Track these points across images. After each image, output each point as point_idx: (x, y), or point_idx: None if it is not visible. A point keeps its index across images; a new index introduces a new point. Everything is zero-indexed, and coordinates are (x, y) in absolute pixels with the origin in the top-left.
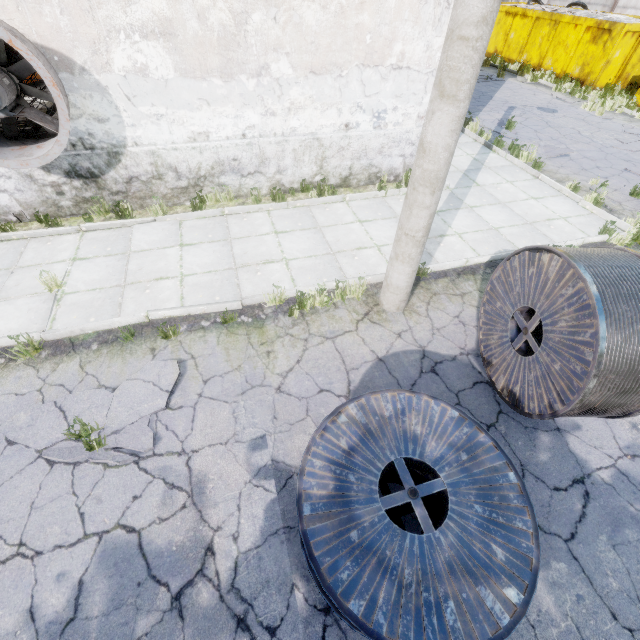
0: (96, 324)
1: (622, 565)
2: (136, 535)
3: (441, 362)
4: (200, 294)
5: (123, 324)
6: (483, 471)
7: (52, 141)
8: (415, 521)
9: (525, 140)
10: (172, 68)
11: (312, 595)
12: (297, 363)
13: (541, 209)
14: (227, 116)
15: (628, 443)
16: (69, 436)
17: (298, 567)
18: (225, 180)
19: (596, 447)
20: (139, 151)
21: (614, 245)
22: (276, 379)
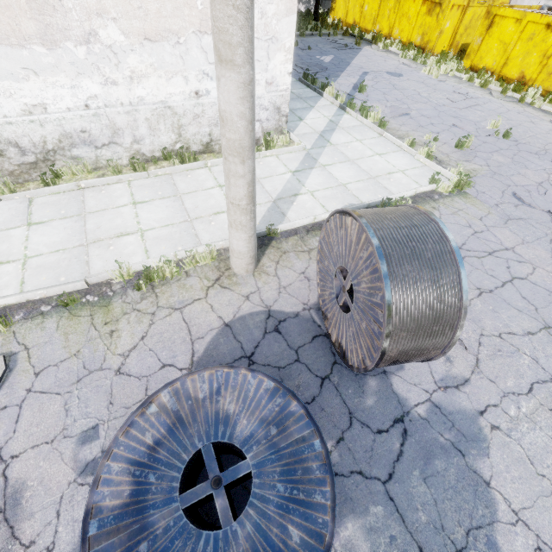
0: None
1: (431, 497)
2: None
3: (285, 320)
4: (43, 276)
5: None
6: (291, 443)
7: None
8: (245, 491)
9: (375, 102)
10: None
11: None
12: (141, 340)
13: (384, 164)
14: (62, 86)
15: (442, 376)
16: None
17: None
18: (78, 153)
19: (415, 384)
20: None
21: (441, 193)
22: (117, 360)
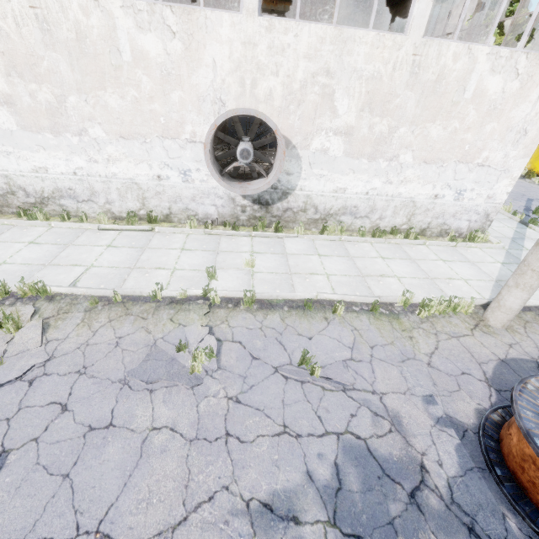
0: (286, 294)
1: None
2: (363, 441)
3: None
4: (344, 288)
5: (301, 298)
6: None
7: (257, 181)
8: None
9: None
10: (342, 151)
11: (523, 527)
12: (436, 349)
13: None
14: (361, 180)
15: None
16: (291, 362)
17: (501, 501)
18: (343, 218)
19: None
20: (300, 194)
21: None
22: (424, 357)
